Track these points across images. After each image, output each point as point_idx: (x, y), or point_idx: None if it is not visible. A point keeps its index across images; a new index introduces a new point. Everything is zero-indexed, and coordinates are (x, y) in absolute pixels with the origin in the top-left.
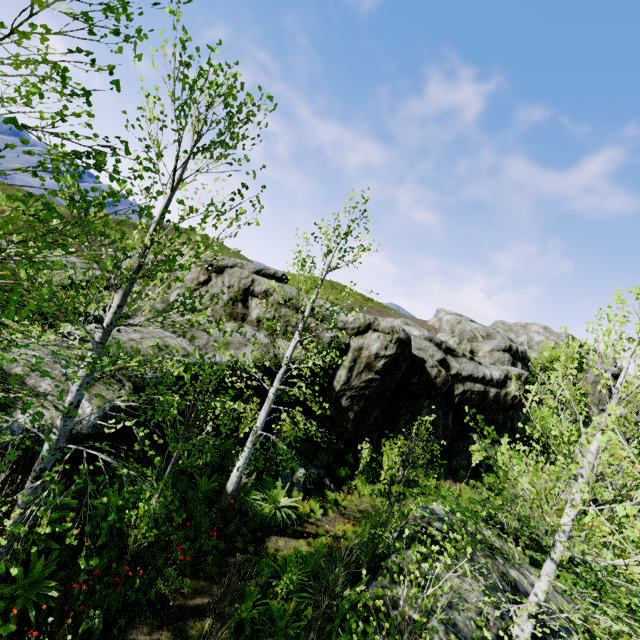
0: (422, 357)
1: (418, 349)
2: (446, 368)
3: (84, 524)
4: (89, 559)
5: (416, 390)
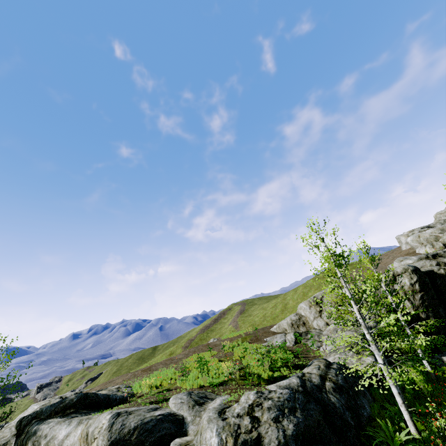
0: (428, 269)
1: (420, 267)
2: (444, 265)
3: (407, 397)
4: (422, 403)
5: (445, 286)
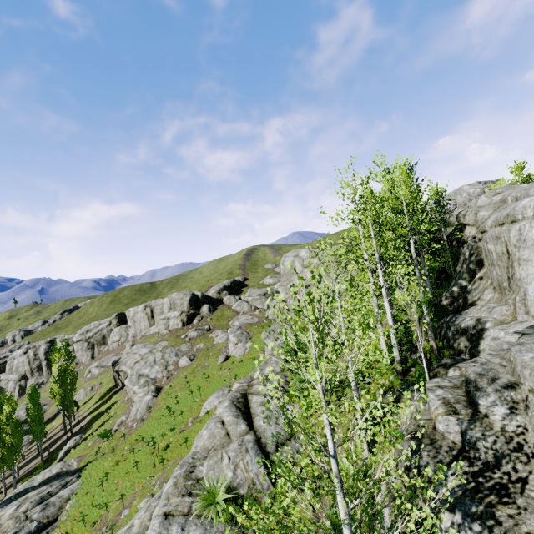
0: None
1: None
2: None
3: None
4: None
5: None
